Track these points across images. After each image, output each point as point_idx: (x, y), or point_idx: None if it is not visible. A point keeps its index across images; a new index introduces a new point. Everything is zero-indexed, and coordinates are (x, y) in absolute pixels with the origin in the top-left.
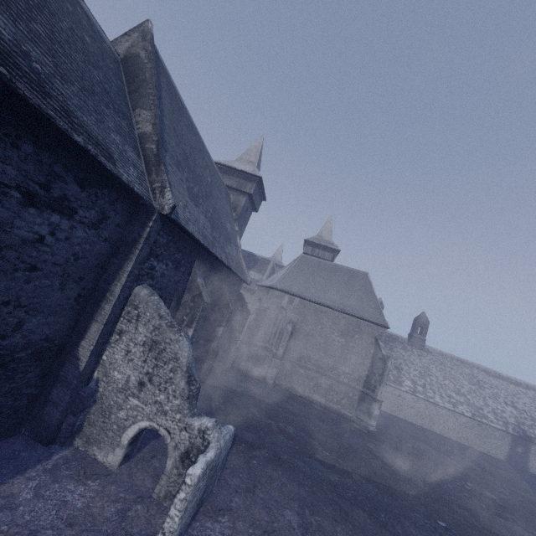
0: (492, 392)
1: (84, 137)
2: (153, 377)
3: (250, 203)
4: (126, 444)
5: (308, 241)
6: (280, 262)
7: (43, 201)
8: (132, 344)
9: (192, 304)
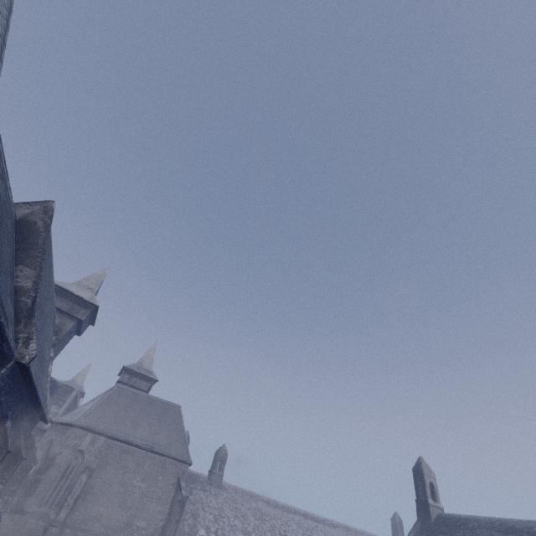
0: (271, 524)
1: (4, 316)
2: None
3: (77, 326)
4: None
5: (127, 368)
6: (81, 387)
7: None
8: None
9: None
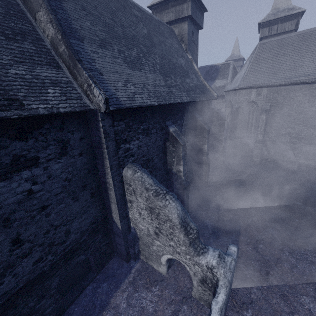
0: None
1: None
2: (161, 230)
3: (193, 24)
4: (165, 263)
5: (262, 23)
6: (239, 56)
7: (2, 172)
8: (140, 209)
9: (173, 149)
